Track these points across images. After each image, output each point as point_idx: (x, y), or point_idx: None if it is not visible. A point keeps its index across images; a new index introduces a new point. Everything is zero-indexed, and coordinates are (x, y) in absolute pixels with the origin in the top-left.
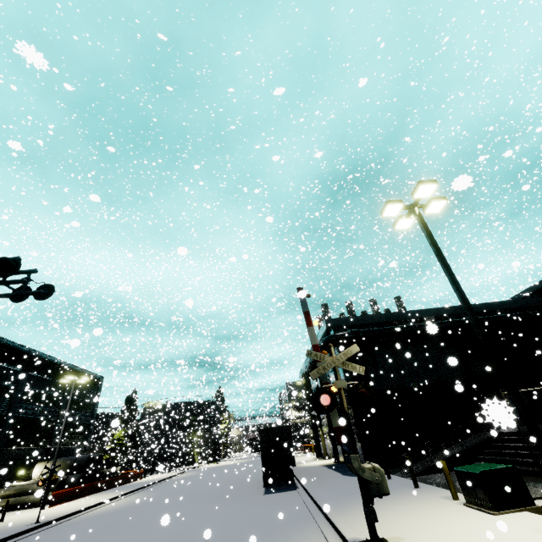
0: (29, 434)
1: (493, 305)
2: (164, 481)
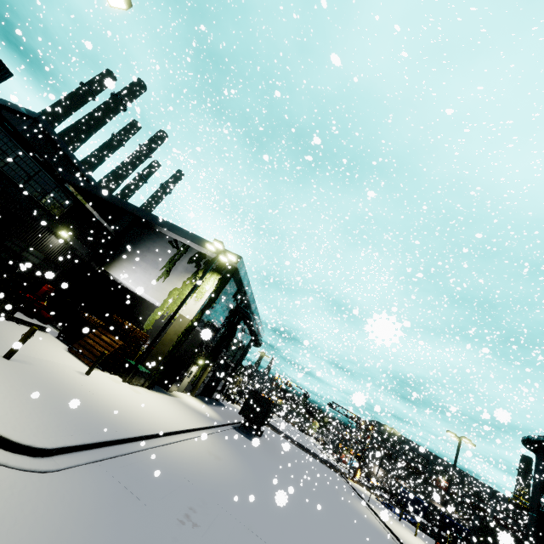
0: None
1: None
2: None
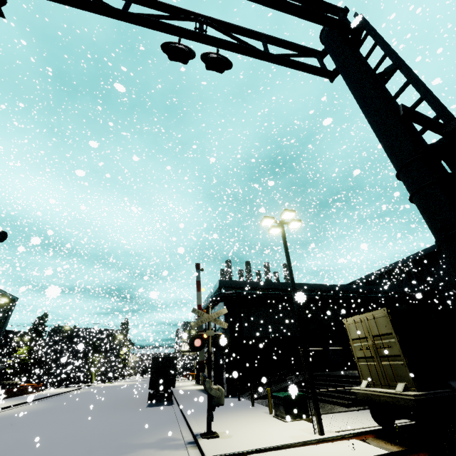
0: None
1: (334, 286)
2: (61, 394)
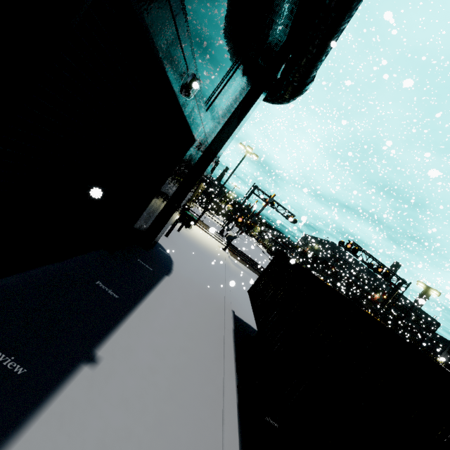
0: None
1: None
2: None
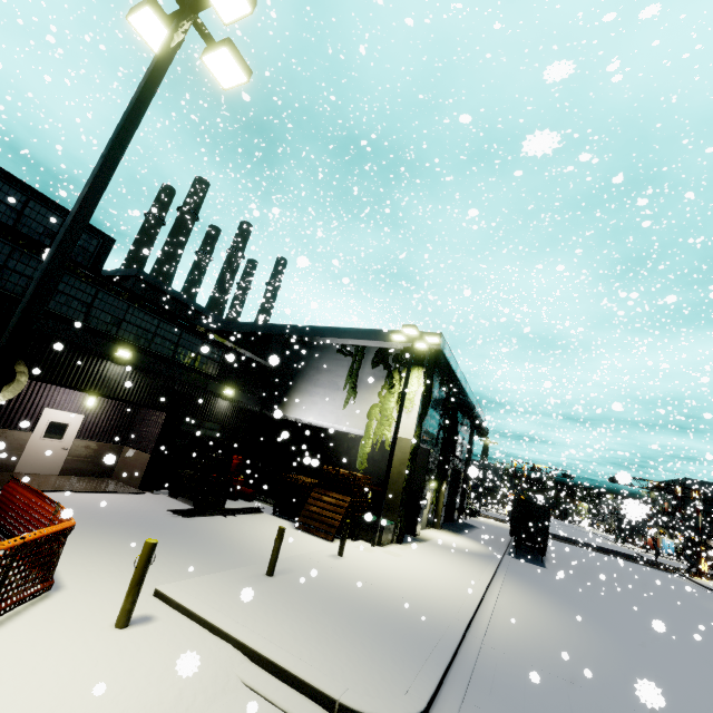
0: None
1: None
2: None
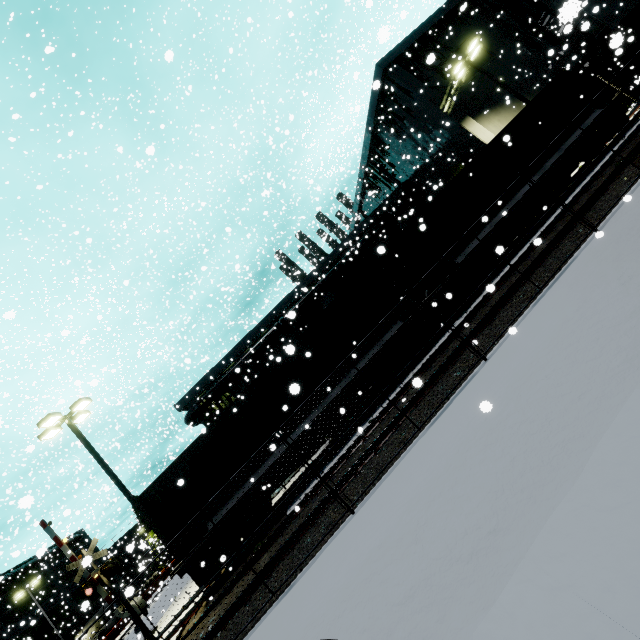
0: (46, 632)
1: (294, 292)
2: None
